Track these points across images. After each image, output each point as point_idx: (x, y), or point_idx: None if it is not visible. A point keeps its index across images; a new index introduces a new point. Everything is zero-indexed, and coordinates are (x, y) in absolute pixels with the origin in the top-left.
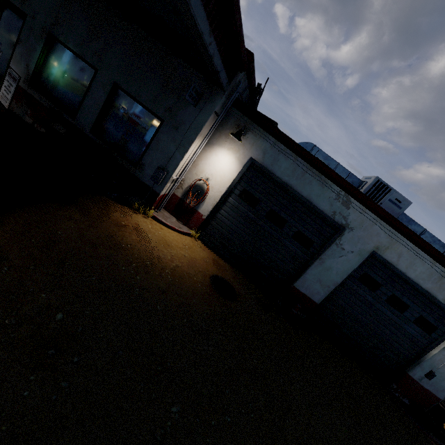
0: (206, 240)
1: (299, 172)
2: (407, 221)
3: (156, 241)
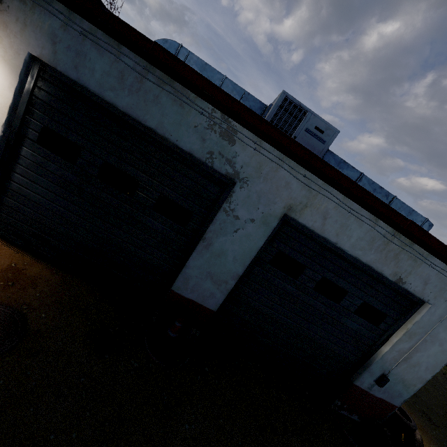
0: (5, 234)
1: (132, 79)
2: (336, 164)
3: None
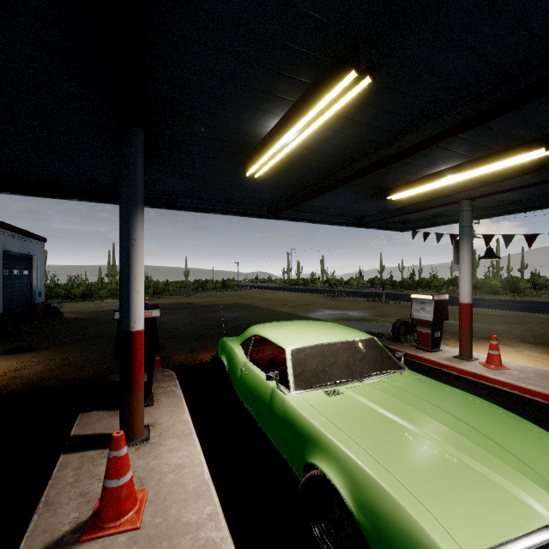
0: None
1: None
2: None
3: (5, 369)
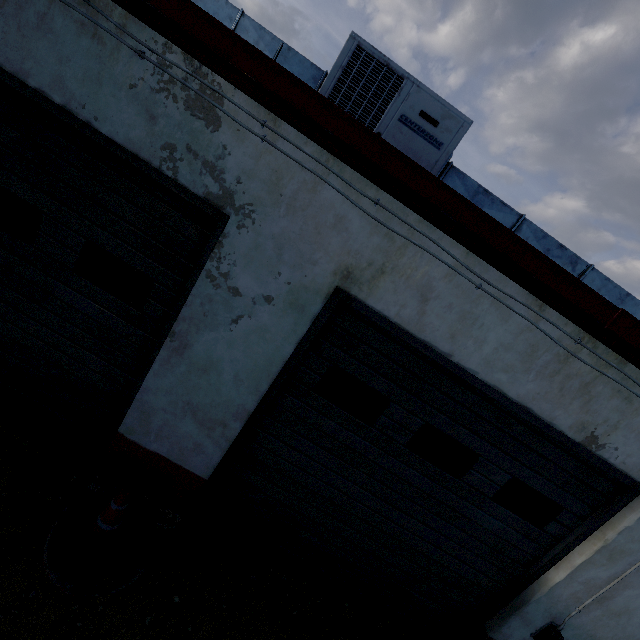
0: None
1: None
2: (468, 196)
3: None
